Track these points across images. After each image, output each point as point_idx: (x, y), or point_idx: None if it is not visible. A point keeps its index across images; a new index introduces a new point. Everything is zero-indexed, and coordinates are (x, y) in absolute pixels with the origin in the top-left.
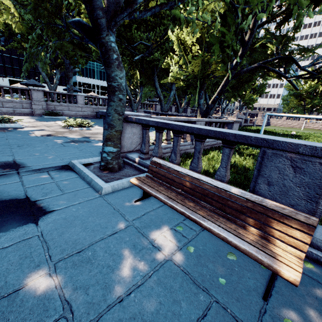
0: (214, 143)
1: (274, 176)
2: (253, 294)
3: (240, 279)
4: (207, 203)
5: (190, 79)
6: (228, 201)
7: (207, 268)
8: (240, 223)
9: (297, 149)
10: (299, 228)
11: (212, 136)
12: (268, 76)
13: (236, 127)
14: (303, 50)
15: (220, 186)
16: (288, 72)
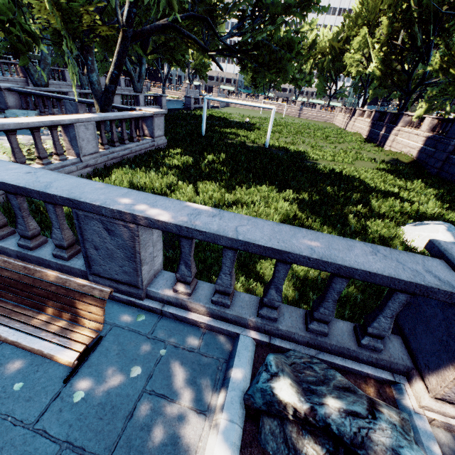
0: (126, 153)
1: (97, 240)
2: (54, 382)
3: (46, 373)
4: (14, 294)
5: (51, 32)
6: (33, 288)
7: (4, 378)
8: (50, 310)
9: (101, 211)
10: (94, 303)
11: (12, 192)
12: (187, 44)
13: (161, 122)
14: (226, 6)
15: (22, 270)
16: (213, 39)
